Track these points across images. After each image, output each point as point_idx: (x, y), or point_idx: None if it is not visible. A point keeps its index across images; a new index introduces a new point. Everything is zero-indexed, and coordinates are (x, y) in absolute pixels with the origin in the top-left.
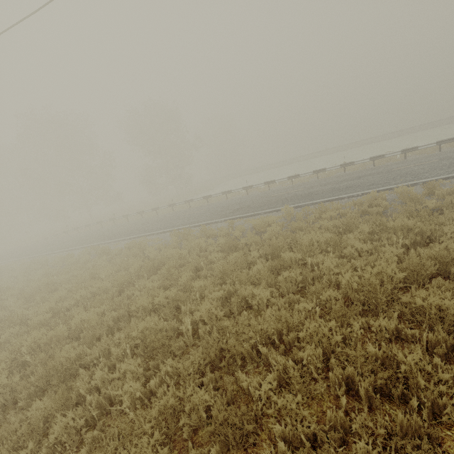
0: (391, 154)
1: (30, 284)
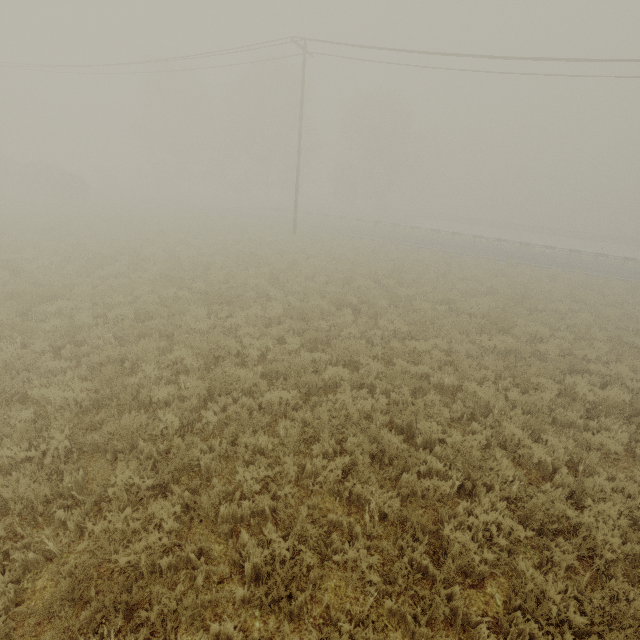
0: None
1: (389, 253)
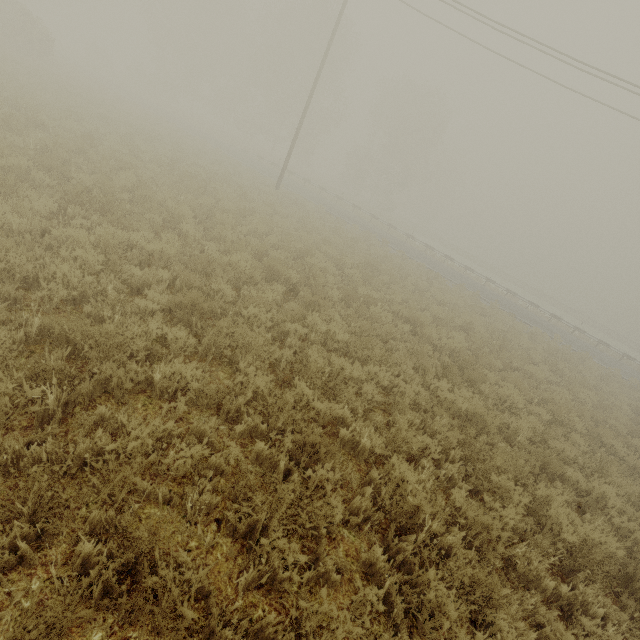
0: (615, 349)
1: (372, 247)
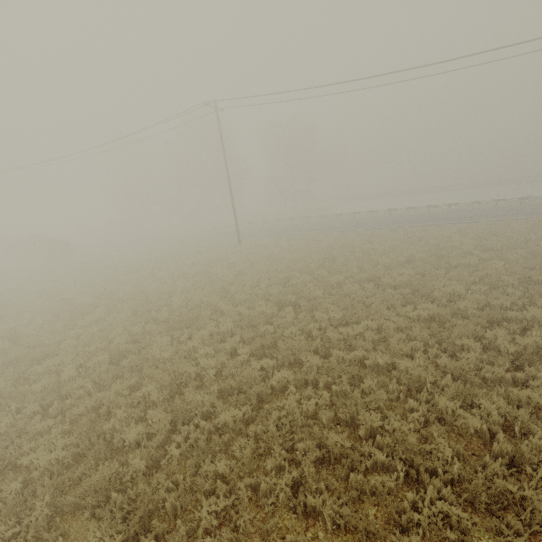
0: (536, 197)
1: (319, 243)
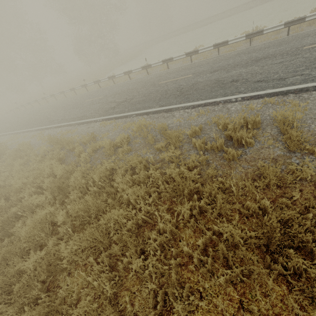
0: None
1: None
